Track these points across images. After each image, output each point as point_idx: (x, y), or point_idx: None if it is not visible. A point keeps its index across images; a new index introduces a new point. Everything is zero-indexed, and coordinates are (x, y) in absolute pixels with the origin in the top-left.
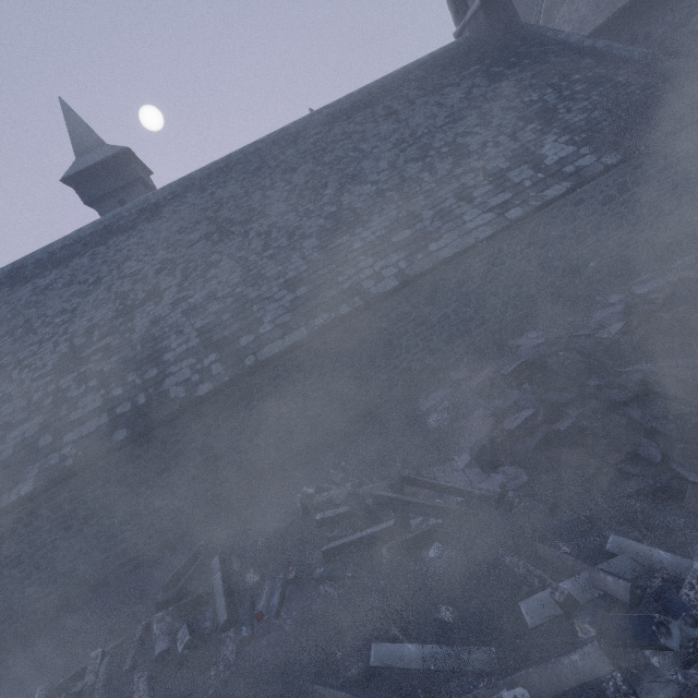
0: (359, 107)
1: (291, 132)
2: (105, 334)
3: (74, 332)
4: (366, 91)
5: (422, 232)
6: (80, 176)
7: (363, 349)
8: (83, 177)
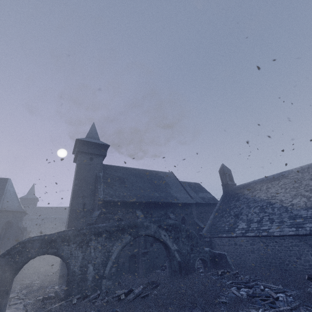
0: None
1: (62, 217)
2: None
3: None
4: None
5: None
6: (24, 198)
7: None
8: (24, 199)
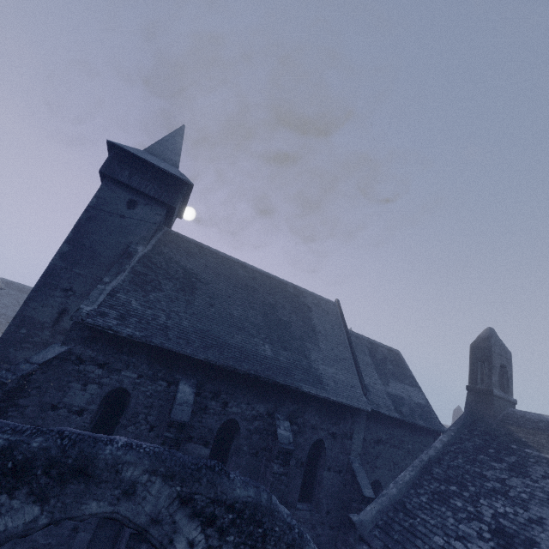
0: None
1: None
2: (5, 318)
3: (0, 311)
4: None
5: None
6: None
7: None
8: None
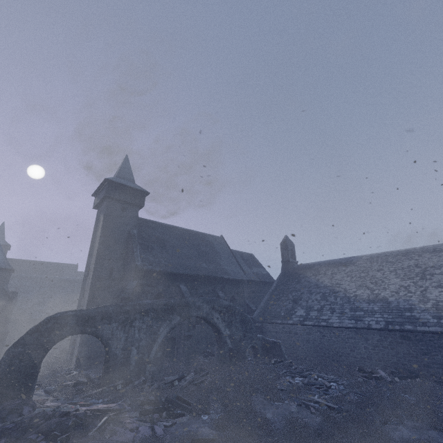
0: (70, 281)
1: (52, 278)
2: None
3: None
4: (76, 279)
5: (52, 312)
6: None
7: (22, 327)
8: None
